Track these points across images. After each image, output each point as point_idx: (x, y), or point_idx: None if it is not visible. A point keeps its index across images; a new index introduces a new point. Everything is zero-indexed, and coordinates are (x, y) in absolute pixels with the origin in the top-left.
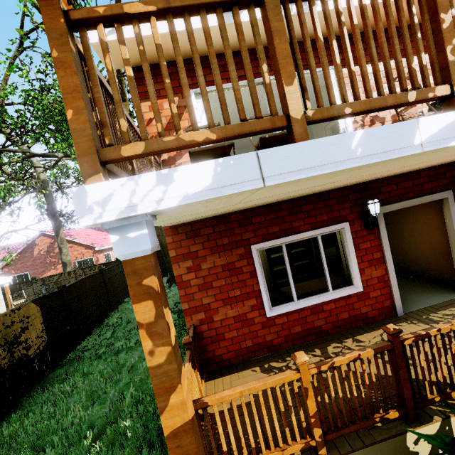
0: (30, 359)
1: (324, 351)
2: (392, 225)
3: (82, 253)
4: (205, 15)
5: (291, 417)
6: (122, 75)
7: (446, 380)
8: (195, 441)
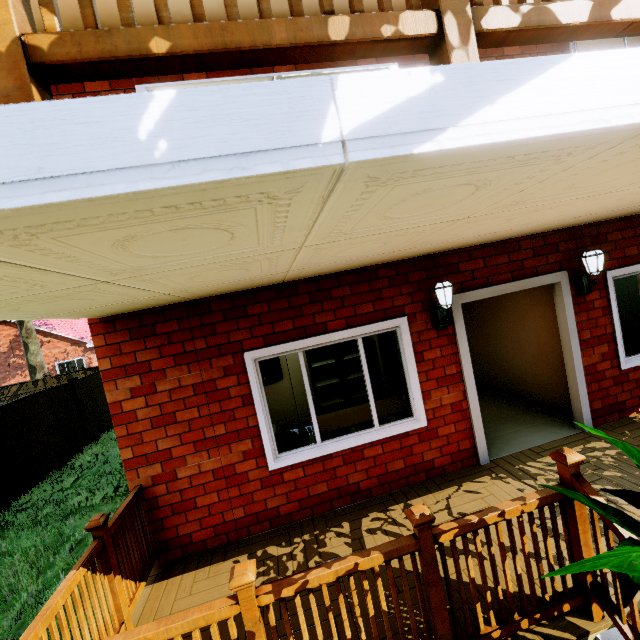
0: None
1: (356, 526)
2: (491, 322)
3: (66, 351)
4: None
5: None
6: None
7: (512, 600)
8: None
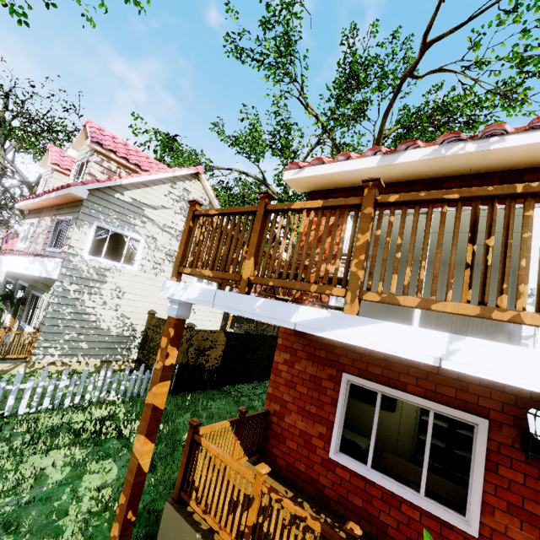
0: (204, 369)
1: None
2: None
3: None
4: (234, 217)
5: (237, 511)
6: None
7: None
8: (150, 415)
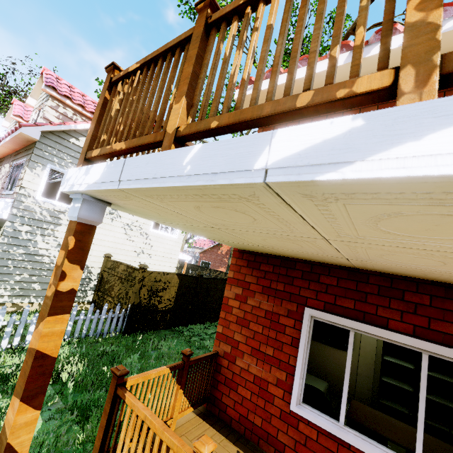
0: (157, 310)
1: None
2: None
3: None
4: (161, 60)
5: None
6: None
7: None
8: (31, 367)
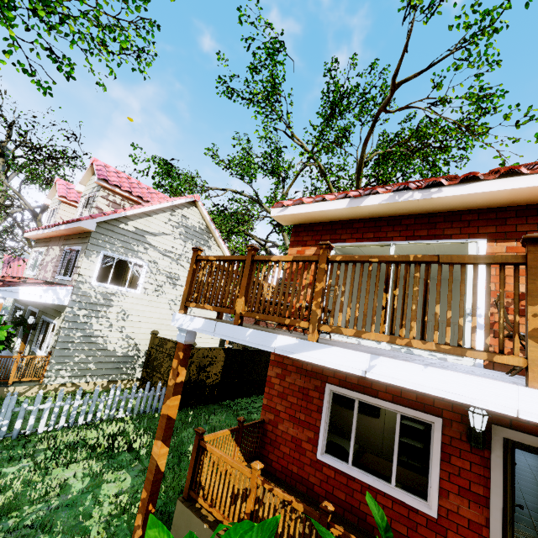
0: (205, 385)
1: None
2: None
3: None
4: (229, 263)
5: (237, 502)
6: None
7: None
8: (165, 424)
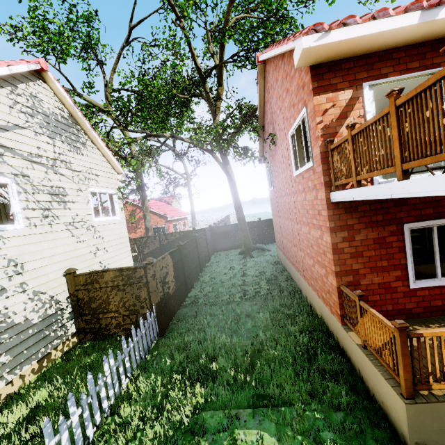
0: (170, 296)
1: None
2: None
3: (157, 221)
4: None
5: None
6: (226, 62)
7: None
8: None
